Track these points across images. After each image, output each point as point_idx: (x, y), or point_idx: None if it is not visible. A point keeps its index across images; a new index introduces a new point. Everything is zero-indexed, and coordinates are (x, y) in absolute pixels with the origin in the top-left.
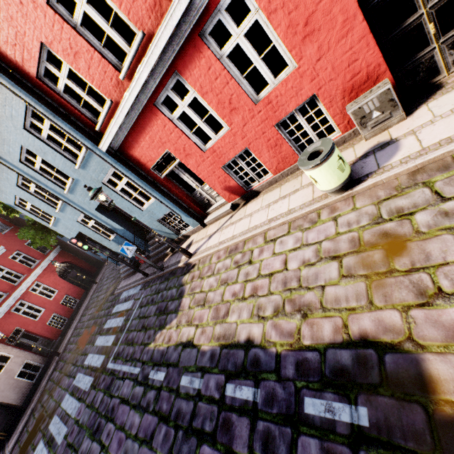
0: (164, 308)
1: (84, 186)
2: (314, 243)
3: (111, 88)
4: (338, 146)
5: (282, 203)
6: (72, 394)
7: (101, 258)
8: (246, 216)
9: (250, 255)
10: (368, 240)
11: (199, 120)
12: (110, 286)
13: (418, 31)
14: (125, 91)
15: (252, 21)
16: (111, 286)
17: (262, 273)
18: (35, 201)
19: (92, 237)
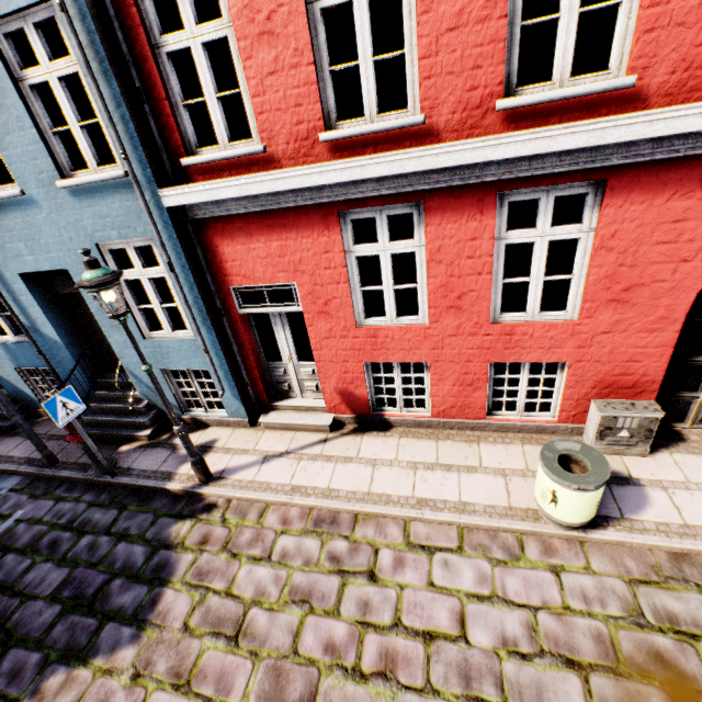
0: (97, 591)
1: (86, 251)
2: (522, 605)
3: (284, 131)
4: (542, 432)
5: (445, 478)
6: None
7: None
8: (362, 459)
9: (371, 558)
10: (631, 654)
11: (391, 283)
12: None
13: (699, 373)
14: (307, 156)
15: (574, 236)
16: None
17: (405, 621)
18: None
19: None
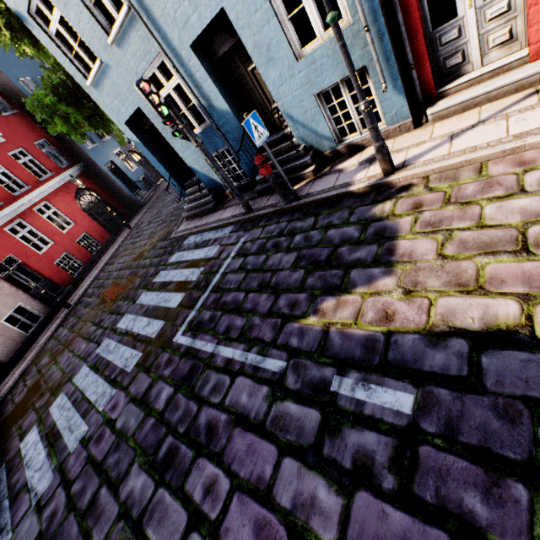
0: (328, 257)
1: None
2: None
3: None
4: None
5: None
6: (94, 369)
7: (139, 199)
8: None
9: None
10: None
11: None
12: (157, 230)
13: None
14: None
15: None
16: (160, 230)
17: None
18: (70, 6)
19: (158, 126)
